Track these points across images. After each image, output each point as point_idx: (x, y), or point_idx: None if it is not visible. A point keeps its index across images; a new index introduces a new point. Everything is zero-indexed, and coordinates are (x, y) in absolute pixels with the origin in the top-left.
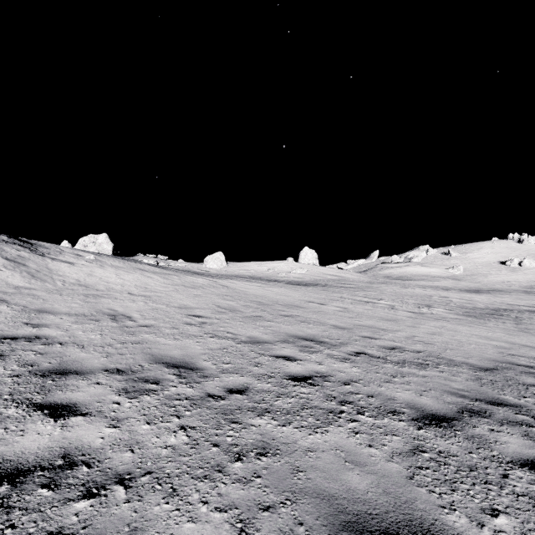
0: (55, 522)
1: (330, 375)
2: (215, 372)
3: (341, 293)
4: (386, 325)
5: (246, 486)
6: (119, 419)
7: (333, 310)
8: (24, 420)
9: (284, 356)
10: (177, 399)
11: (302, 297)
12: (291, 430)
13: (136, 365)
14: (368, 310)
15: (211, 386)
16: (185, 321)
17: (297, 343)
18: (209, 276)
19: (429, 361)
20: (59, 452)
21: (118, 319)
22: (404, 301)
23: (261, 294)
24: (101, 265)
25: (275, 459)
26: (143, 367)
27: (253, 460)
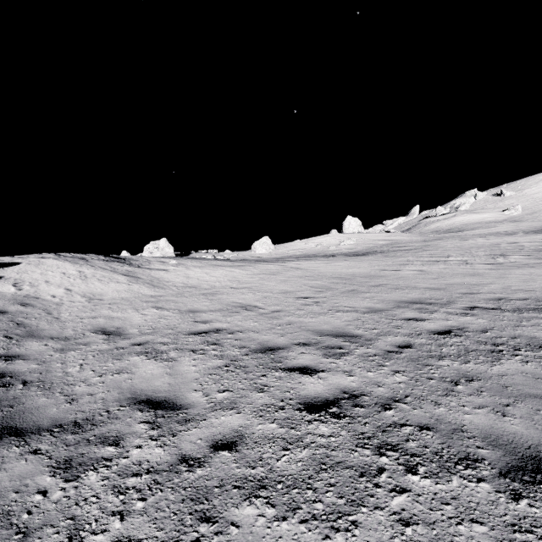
0: (387, 420)
1: (465, 327)
2: (372, 336)
3: (405, 257)
4: (474, 280)
5: (479, 396)
6: (348, 371)
7: (412, 274)
8: (293, 378)
9: (412, 318)
10: (369, 356)
11: (371, 266)
12: (474, 366)
13: (311, 339)
14: (444, 269)
15: (382, 346)
16: (301, 303)
17: (411, 307)
18: (271, 261)
19: (541, 305)
20: (338, 391)
21: (250, 309)
22: (473, 254)
23: (333, 270)
24: (186, 267)
25: (482, 382)
26: (317, 339)
27: (467, 384)
